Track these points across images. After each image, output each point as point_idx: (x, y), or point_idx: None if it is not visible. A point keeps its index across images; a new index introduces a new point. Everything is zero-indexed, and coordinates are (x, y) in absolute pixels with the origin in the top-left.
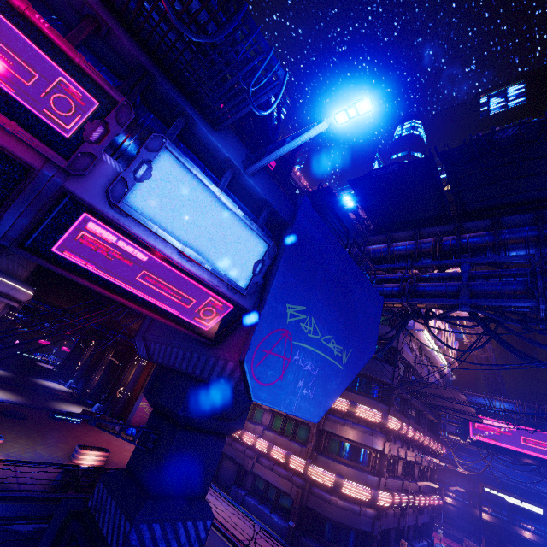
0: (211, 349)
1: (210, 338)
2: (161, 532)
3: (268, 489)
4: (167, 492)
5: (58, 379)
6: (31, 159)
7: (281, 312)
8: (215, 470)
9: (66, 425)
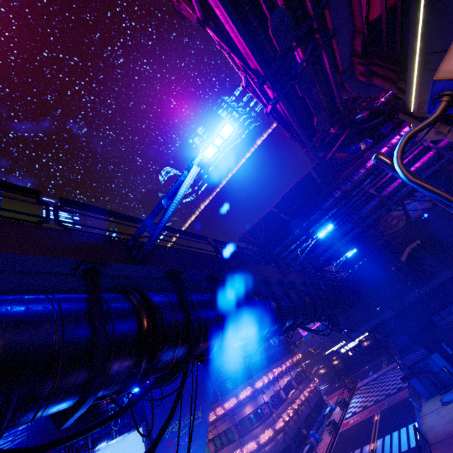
0: None
1: None
2: None
3: None
4: None
5: None
6: None
7: (162, 438)
8: None
9: None
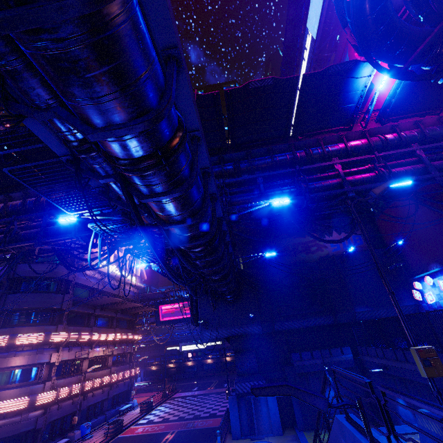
0: None
1: None
2: None
3: None
4: None
5: None
6: None
7: None
8: None
9: None
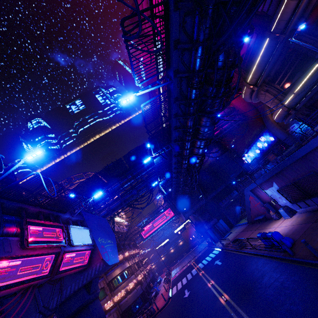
0: (88, 268)
1: (87, 265)
2: None
3: None
4: None
5: None
6: (59, 250)
7: (98, 242)
8: None
9: None
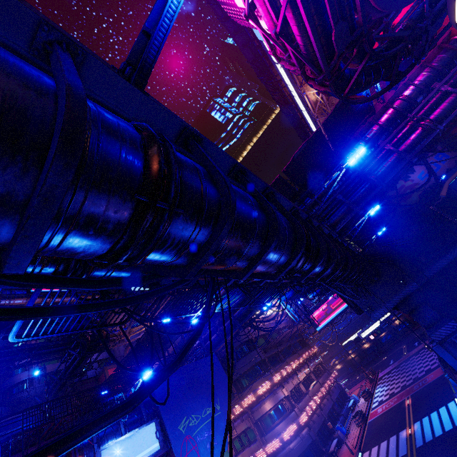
0: None
1: None
2: None
3: None
4: None
5: None
6: None
7: (179, 433)
8: None
9: None
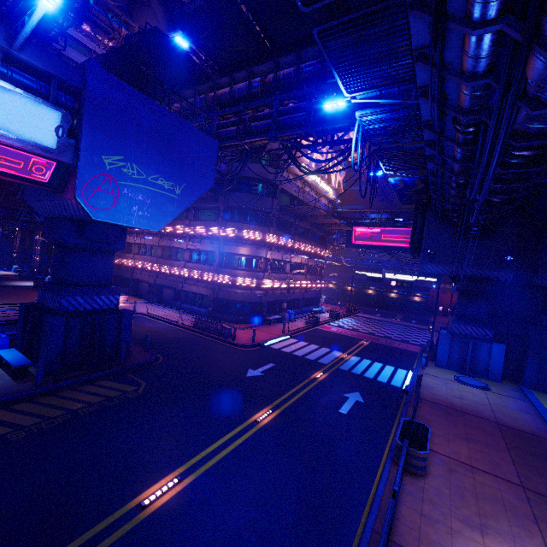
0: (61, 195)
1: (55, 187)
2: (83, 300)
3: (196, 297)
4: (79, 284)
5: (1, 267)
6: None
7: (99, 162)
8: (160, 297)
9: (23, 292)
